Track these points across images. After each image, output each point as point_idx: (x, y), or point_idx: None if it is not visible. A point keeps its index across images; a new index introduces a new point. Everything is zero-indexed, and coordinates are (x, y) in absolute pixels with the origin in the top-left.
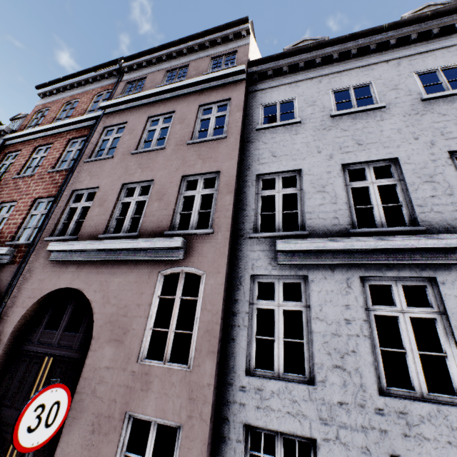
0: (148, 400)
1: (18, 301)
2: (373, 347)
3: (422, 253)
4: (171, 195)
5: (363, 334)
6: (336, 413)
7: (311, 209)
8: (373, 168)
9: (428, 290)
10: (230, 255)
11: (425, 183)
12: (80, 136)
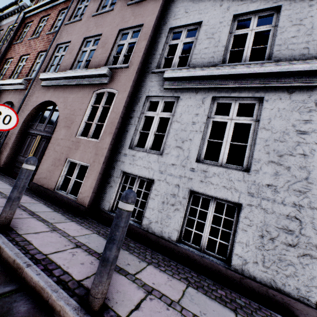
0: (77, 153)
1: (26, 107)
2: (204, 139)
3: (261, 79)
4: (109, 43)
5: (200, 130)
6: (169, 169)
7: (198, 52)
8: (259, 18)
9: (255, 106)
10: (136, 82)
11: (293, 26)
12: (66, 7)
